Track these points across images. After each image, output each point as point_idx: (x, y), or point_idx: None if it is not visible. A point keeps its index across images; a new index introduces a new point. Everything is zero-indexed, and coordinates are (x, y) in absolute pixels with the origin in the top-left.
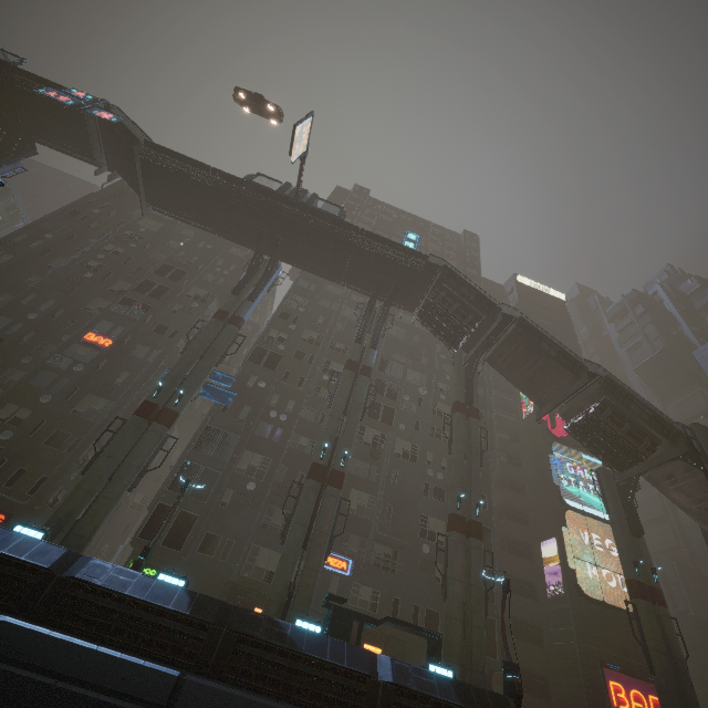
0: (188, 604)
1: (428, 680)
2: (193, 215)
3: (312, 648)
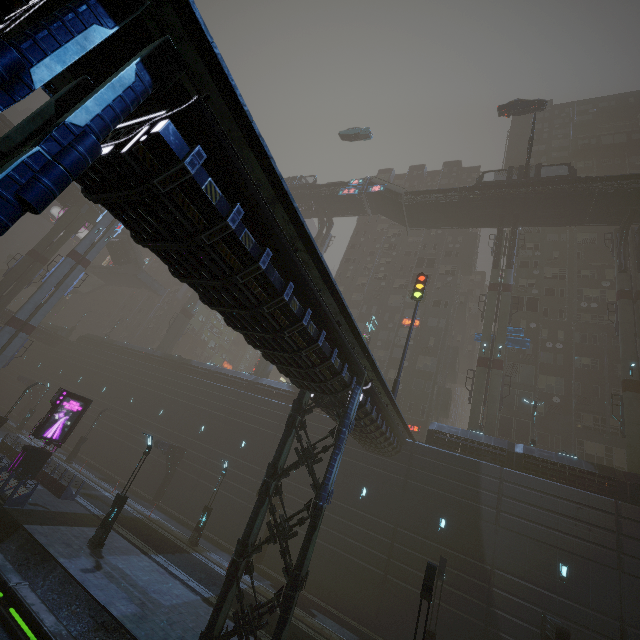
0: (593, 468)
1: None
2: (442, 223)
3: None
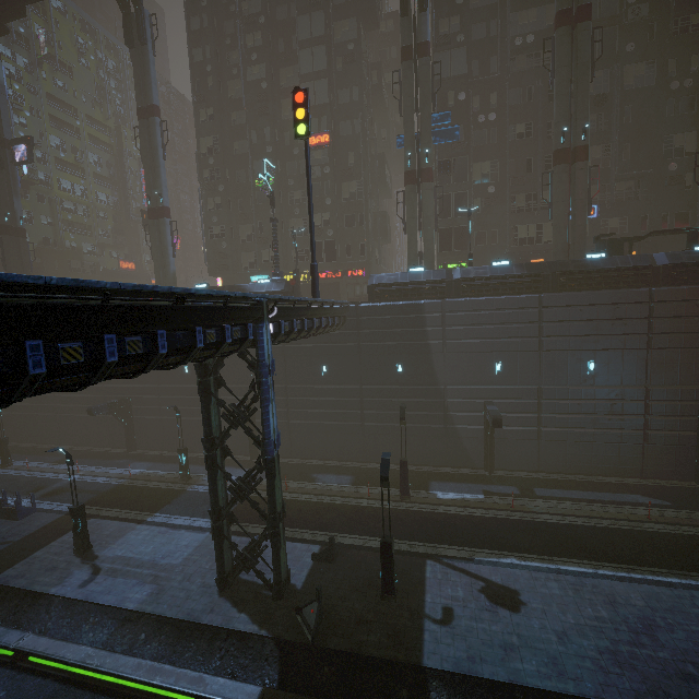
0: (523, 270)
1: (697, 255)
2: None
3: (607, 265)
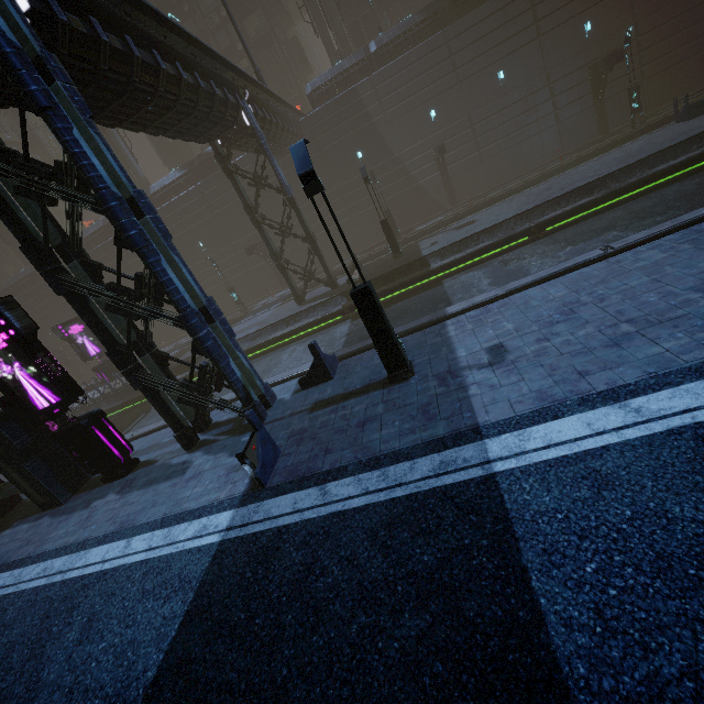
0: (423, 15)
1: None
2: None
3: None
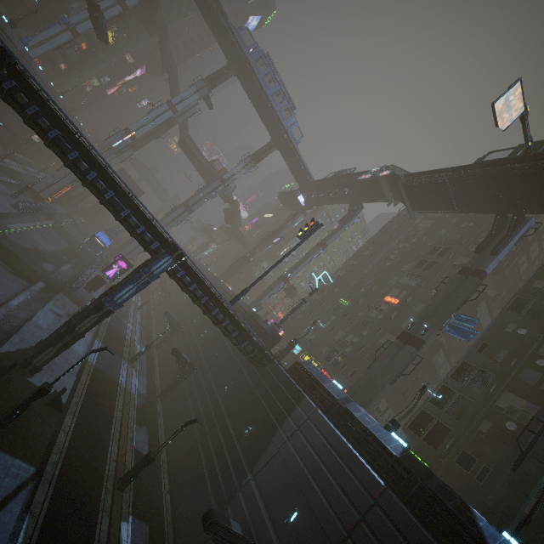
0: (400, 452)
1: None
2: (440, 206)
3: None
